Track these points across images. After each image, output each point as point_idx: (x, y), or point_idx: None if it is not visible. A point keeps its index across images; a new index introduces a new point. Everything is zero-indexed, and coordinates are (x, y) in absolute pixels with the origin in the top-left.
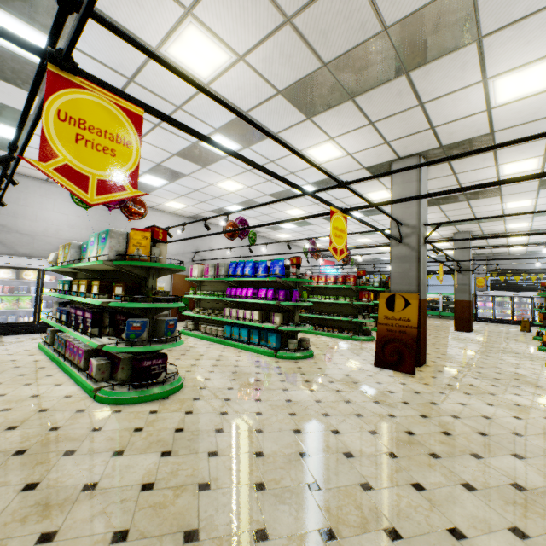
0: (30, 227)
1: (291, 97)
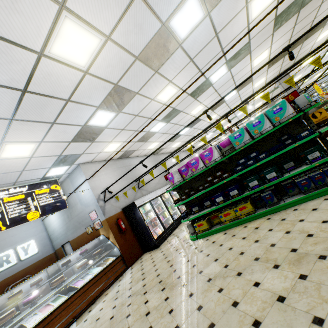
0: (145, 179)
1: (269, 63)
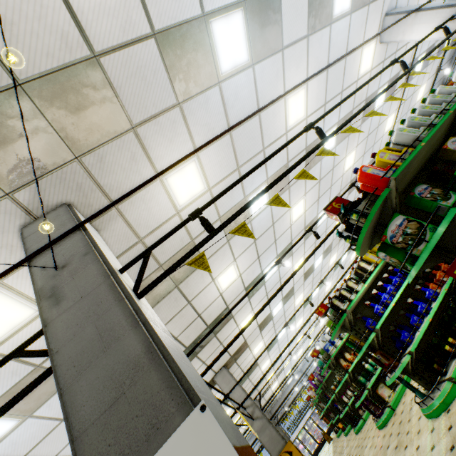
0: None
1: None
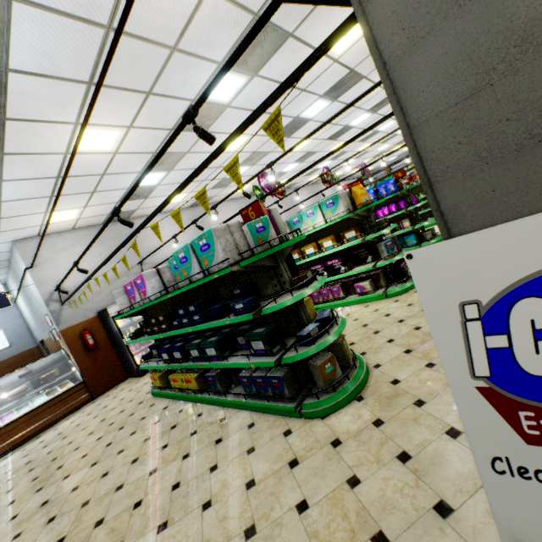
0: (162, 256)
1: None
